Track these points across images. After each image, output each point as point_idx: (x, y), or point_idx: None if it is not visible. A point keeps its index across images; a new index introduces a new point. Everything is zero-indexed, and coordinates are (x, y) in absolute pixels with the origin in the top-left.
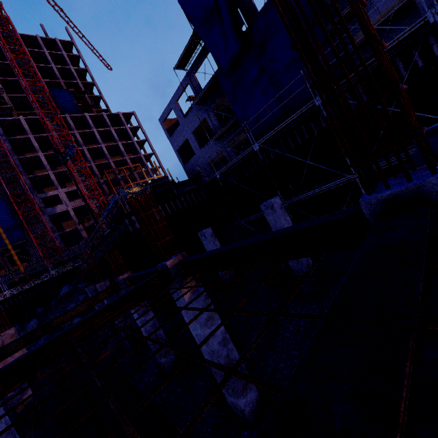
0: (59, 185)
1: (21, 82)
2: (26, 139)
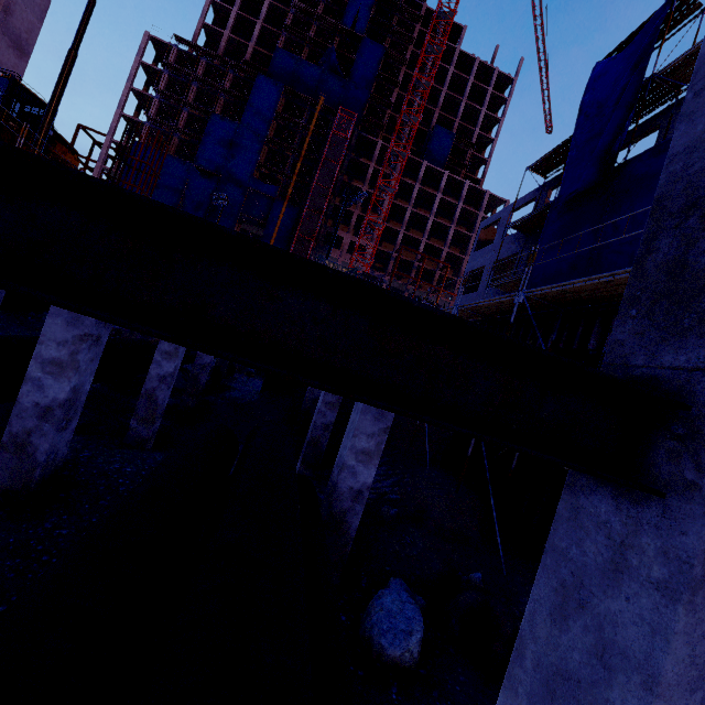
0: (352, 230)
1: (404, 105)
2: (366, 166)
